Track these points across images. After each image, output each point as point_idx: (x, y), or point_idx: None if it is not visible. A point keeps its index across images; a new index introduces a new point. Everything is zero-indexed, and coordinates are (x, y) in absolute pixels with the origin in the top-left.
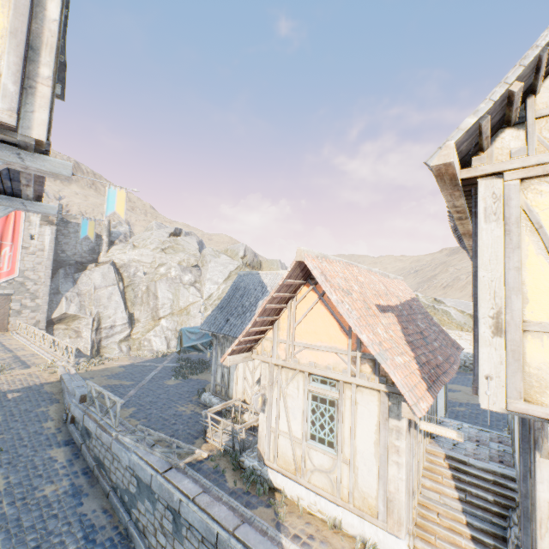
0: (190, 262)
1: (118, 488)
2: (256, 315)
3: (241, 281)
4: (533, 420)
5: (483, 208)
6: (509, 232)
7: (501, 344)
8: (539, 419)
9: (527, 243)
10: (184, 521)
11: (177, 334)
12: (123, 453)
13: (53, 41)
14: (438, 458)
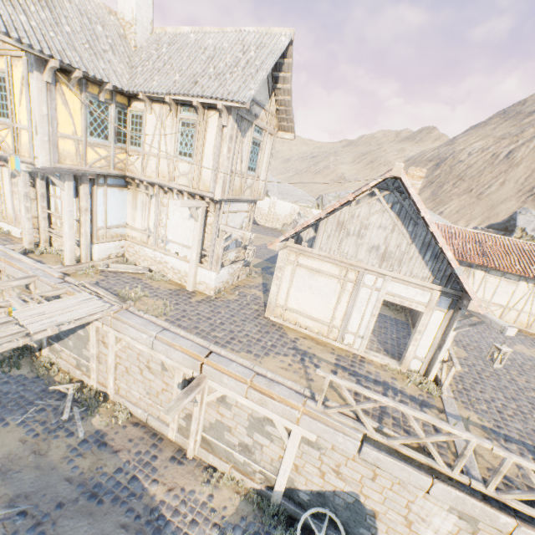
0: None
1: None
2: None
3: None
4: None
5: None
6: None
7: None
8: None
9: None
10: None
11: None
12: None
13: None
14: None
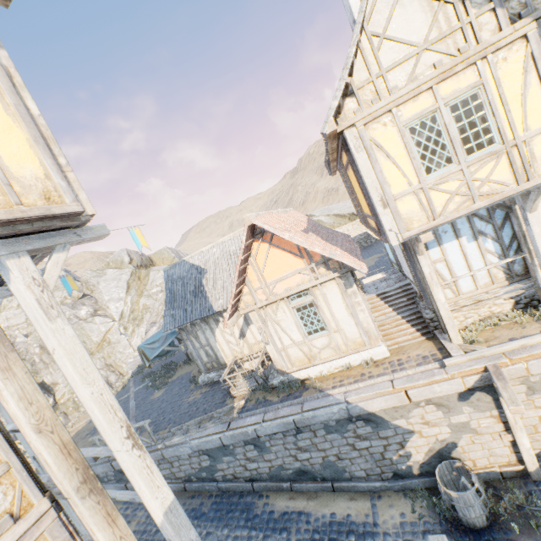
0: (73, 296)
1: (191, 476)
2: (236, 279)
3: (172, 275)
4: (410, 242)
5: (353, 146)
6: (370, 155)
7: (389, 211)
8: (415, 236)
9: (379, 157)
10: (263, 439)
11: (111, 367)
12: (181, 449)
13: (49, 133)
14: (374, 299)
